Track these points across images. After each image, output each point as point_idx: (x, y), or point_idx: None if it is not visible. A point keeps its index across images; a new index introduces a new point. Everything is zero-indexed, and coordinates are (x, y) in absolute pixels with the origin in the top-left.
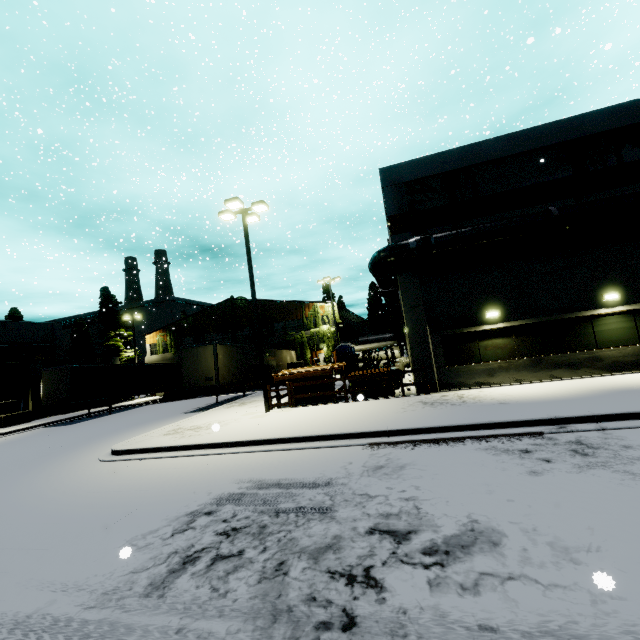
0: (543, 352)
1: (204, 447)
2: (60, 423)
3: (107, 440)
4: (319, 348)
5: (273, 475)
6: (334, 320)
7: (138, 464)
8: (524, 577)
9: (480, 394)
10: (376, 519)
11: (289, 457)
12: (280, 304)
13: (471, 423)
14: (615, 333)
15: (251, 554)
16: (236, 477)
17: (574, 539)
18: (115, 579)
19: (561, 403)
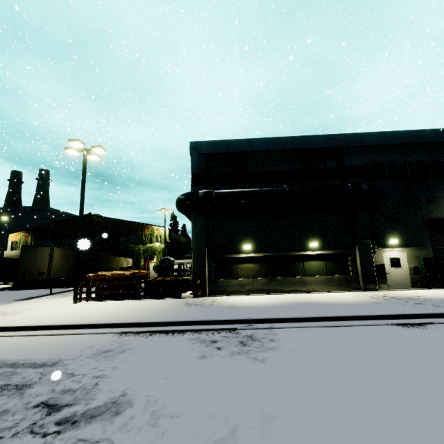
0: (274, 275)
1: None
2: None
3: None
4: (151, 258)
5: (19, 356)
6: (164, 239)
7: None
8: (107, 441)
9: (226, 300)
10: (55, 394)
11: (51, 341)
12: (127, 223)
13: (197, 320)
14: (315, 267)
15: None
16: None
17: (173, 408)
18: None
19: (262, 309)
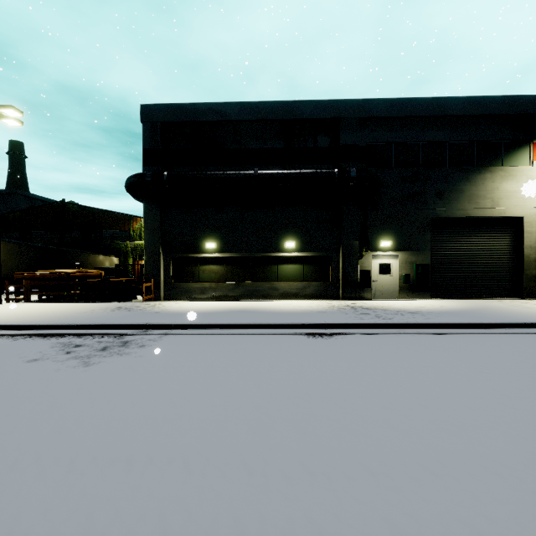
0: (243, 279)
1: None
2: None
3: None
4: (141, 258)
5: None
6: None
7: None
8: None
9: (169, 305)
10: None
11: None
12: (110, 214)
13: (89, 324)
14: (290, 271)
15: None
16: None
17: None
18: None
19: (185, 315)
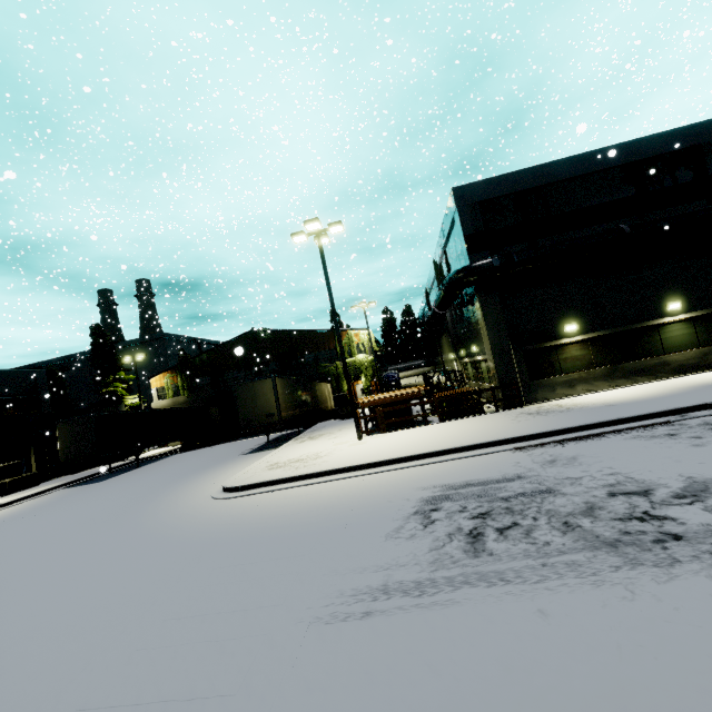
0: (617, 361)
1: (337, 472)
2: (81, 482)
3: (188, 485)
4: (356, 379)
5: (452, 480)
6: (372, 348)
7: (276, 495)
8: None
9: (576, 402)
10: (604, 488)
11: (445, 467)
12: (309, 334)
13: (603, 421)
14: (679, 339)
15: (527, 522)
16: (414, 486)
17: None
18: (424, 555)
19: (665, 399)
